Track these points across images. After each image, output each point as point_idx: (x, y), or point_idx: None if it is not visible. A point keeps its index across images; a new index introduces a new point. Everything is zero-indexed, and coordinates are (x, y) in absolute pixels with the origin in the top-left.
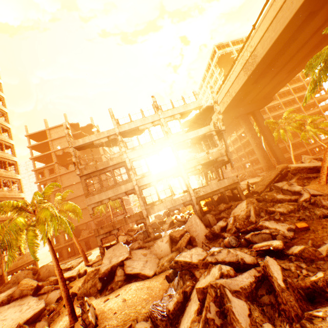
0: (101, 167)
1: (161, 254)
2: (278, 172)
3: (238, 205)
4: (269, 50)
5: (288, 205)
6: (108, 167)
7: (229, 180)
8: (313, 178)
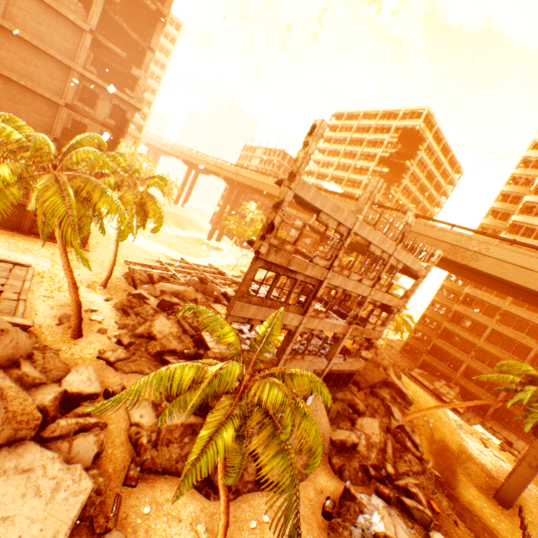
0: (295, 266)
1: None
2: (384, 379)
3: (367, 418)
4: (489, 274)
5: (416, 463)
6: (300, 272)
7: (358, 366)
8: (397, 401)
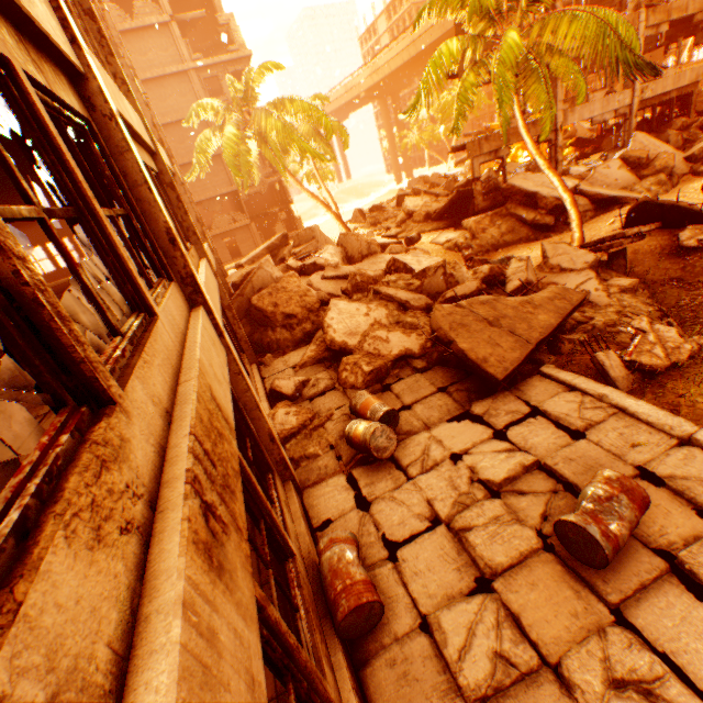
0: None
1: (618, 185)
2: None
3: None
4: None
5: None
6: None
7: (691, 75)
8: None
